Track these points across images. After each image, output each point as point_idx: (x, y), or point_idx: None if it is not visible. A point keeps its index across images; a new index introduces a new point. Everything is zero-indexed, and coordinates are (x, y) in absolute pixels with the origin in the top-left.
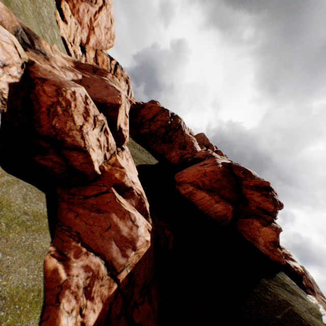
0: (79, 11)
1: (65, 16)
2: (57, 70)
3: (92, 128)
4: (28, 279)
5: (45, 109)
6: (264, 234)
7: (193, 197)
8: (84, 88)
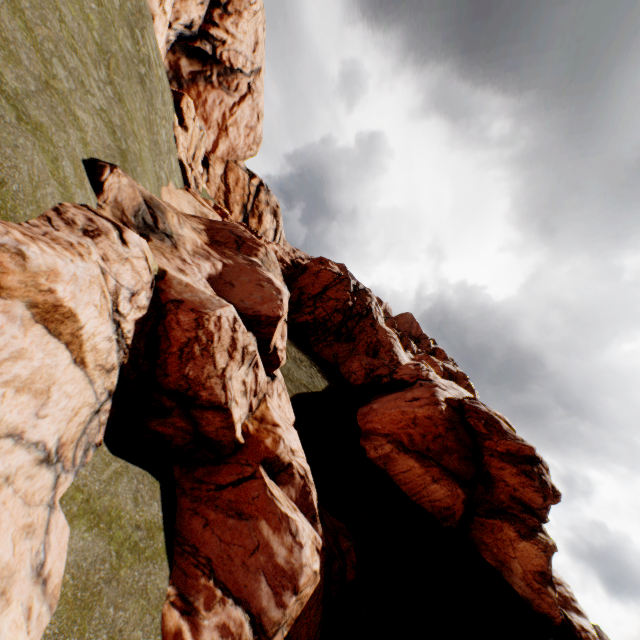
0: (207, 102)
1: (187, 120)
2: (189, 265)
3: (239, 367)
4: None
5: (176, 349)
6: (522, 554)
7: (391, 466)
8: (233, 307)
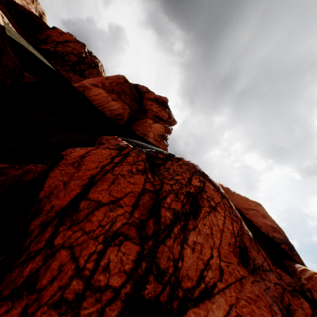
0: None
1: None
2: None
3: None
4: None
5: None
6: (154, 129)
7: (88, 92)
8: None
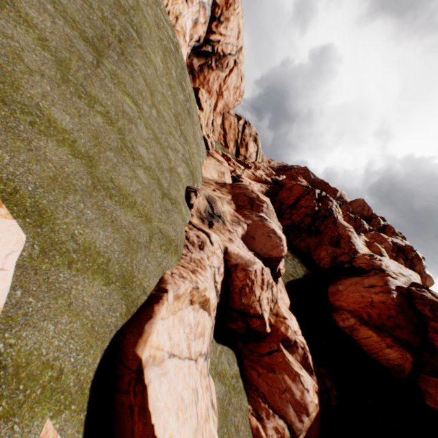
0: (209, 81)
1: (202, 104)
2: (232, 234)
3: (265, 292)
4: (246, 435)
5: (237, 290)
6: None
7: (355, 333)
8: (260, 261)
